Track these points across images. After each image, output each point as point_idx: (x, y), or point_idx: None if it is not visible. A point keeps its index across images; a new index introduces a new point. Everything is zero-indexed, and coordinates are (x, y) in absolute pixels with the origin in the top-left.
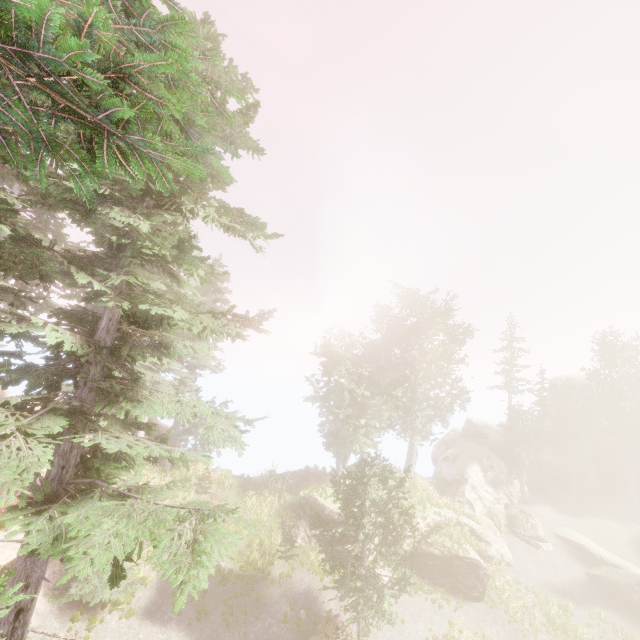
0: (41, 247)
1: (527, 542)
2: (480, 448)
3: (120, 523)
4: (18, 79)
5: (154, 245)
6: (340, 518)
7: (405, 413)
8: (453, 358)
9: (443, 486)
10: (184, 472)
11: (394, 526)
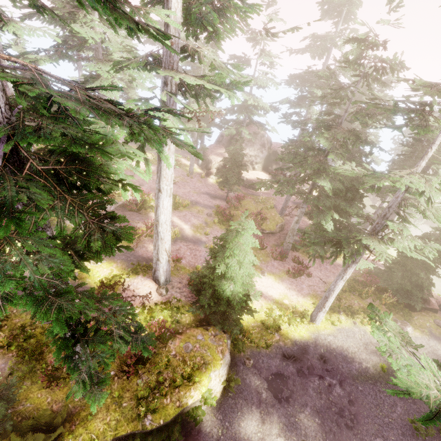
0: None
1: None
2: None
3: None
4: None
5: None
6: None
7: None
8: None
9: None
10: None
11: None
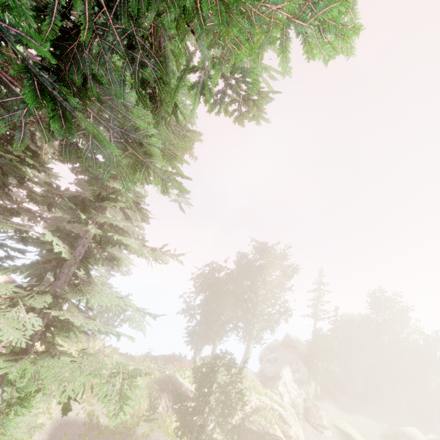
0: (58, 189)
1: (315, 428)
2: (292, 355)
3: (77, 372)
4: (114, 138)
5: (127, 200)
6: (192, 394)
7: (247, 323)
8: (283, 290)
9: (265, 380)
10: (86, 345)
11: (230, 404)
